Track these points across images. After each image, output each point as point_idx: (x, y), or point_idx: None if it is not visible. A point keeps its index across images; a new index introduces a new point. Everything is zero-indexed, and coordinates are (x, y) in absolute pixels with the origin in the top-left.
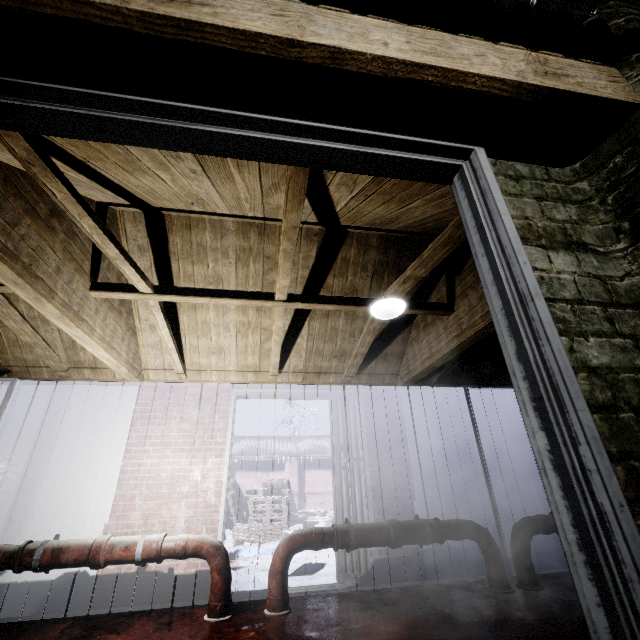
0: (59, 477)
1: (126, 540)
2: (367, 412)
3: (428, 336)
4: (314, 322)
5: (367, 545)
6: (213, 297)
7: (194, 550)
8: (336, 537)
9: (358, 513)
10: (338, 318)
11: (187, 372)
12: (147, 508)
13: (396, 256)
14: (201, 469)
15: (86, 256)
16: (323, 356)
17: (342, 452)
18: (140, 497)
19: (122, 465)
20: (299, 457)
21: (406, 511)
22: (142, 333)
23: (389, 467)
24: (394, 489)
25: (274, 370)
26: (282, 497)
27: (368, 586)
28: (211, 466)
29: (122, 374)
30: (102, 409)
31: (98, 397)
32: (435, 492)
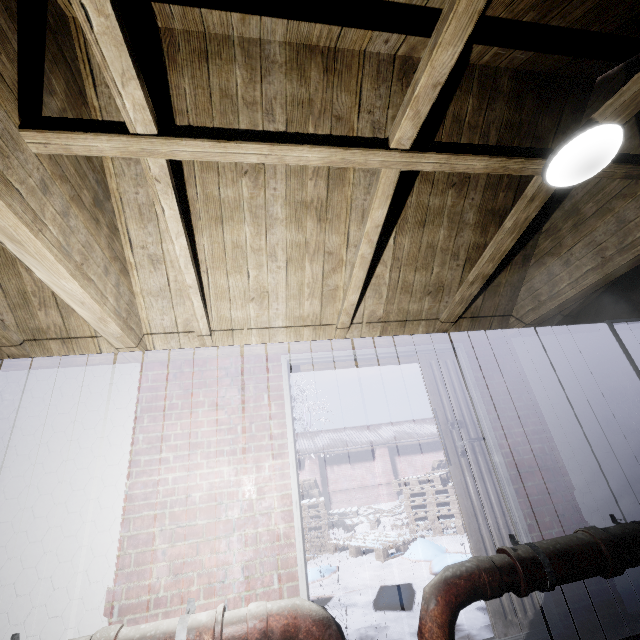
0: (20, 520)
1: (150, 634)
2: (476, 372)
3: (589, 236)
4: (403, 237)
5: (572, 579)
6: (276, 143)
7: (283, 635)
8: (522, 573)
9: (499, 520)
10: (438, 228)
11: (213, 334)
12: (176, 554)
13: (533, 111)
14: (254, 479)
15: (1, 45)
16: (412, 294)
17: (454, 431)
18: (162, 537)
19: (126, 487)
20: (319, 453)
21: (567, 508)
22: (137, 272)
23: (526, 446)
24: (541, 477)
25: (345, 318)
26: (318, 500)
27: (549, 637)
28: (269, 473)
29: (111, 338)
30: (85, 402)
31: (77, 384)
32: (597, 475)
